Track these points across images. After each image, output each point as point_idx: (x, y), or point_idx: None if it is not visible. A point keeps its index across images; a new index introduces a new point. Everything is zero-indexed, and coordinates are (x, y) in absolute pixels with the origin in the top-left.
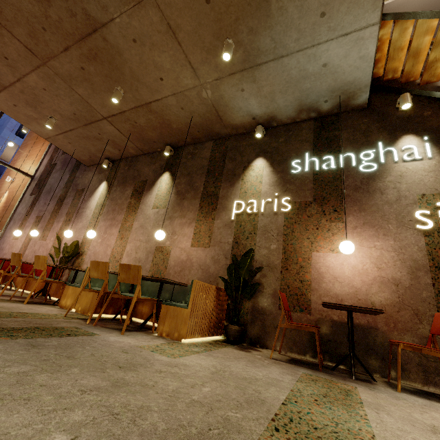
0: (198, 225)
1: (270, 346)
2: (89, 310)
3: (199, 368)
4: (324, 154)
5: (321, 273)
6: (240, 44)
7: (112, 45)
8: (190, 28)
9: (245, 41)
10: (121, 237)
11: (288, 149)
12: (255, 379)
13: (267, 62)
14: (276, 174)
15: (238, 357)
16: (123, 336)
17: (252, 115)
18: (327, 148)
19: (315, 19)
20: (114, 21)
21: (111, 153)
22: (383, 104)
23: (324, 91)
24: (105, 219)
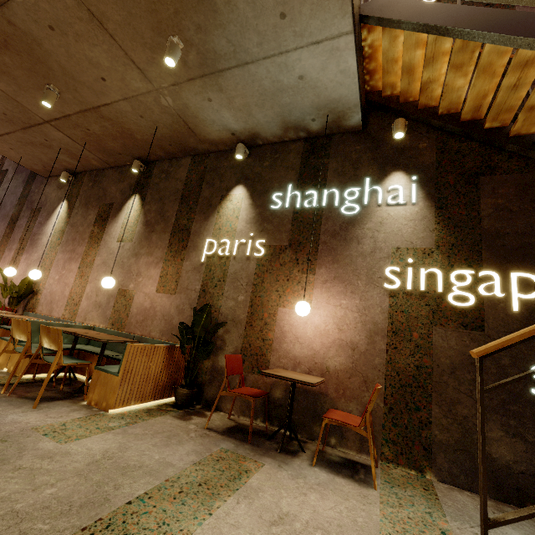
0: (165, 267)
1: (224, 408)
2: (21, 370)
3: (80, 457)
4: (308, 187)
5: (284, 332)
6: (191, 43)
7: (23, 31)
8: (119, 18)
9: (195, 40)
10: (81, 275)
11: (271, 177)
12: (139, 466)
13: (230, 68)
14: (255, 208)
15: (159, 432)
16: (32, 411)
17: (230, 130)
18: (313, 180)
19: (275, 21)
20: (15, 0)
21: (70, 164)
22: (381, 127)
23: (308, 108)
24: (64, 251)
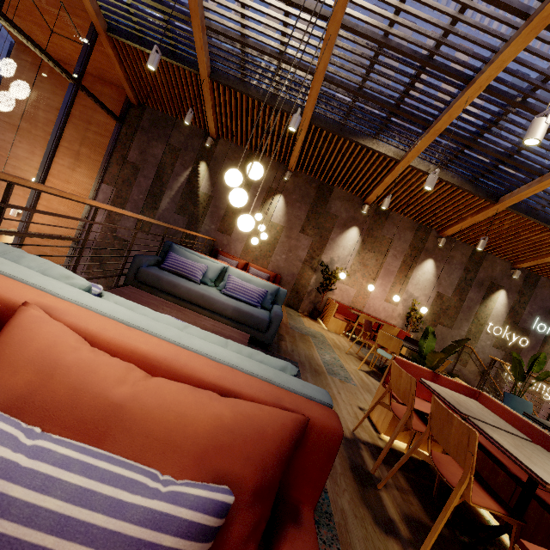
0: None
1: None
2: None
3: None
4: None
5: None
6: None
7: None
8: None
9: None
10: None
11: None
12: None
13: None
14: None
15: None
16: None
17: None
18: None
19: None
20: None
21: None
22: None
23: None
24: None
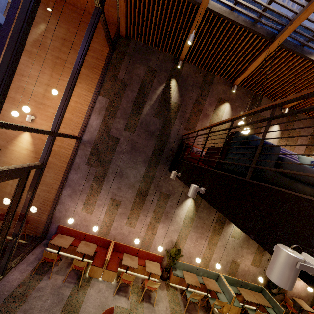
0: (255, 256)
1: None
2: None
3: None
4: None
5: None
6: None
7: None
8: None
9: None
10: (209, 248)
11: None
12: None
13: None
14: None
15: None
16: None
17: None
18: None
19: None
20: None
21: None
22: None
23: None
24: (195, 231)
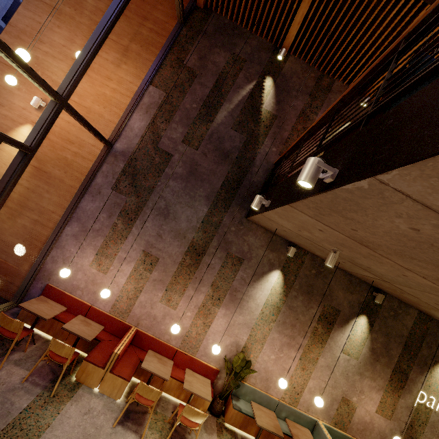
0: (385, 396)
1: None
2: None
3: None
4: None
5: None
6: None
7: None
8: None
9: None
10: (303, 367)
11: None
12: None
13: None
14: None
15: None
16: None
17: None
18: None
19: None
20: None
21: (309, 249)
22: None
23: None
24: (281, 332)
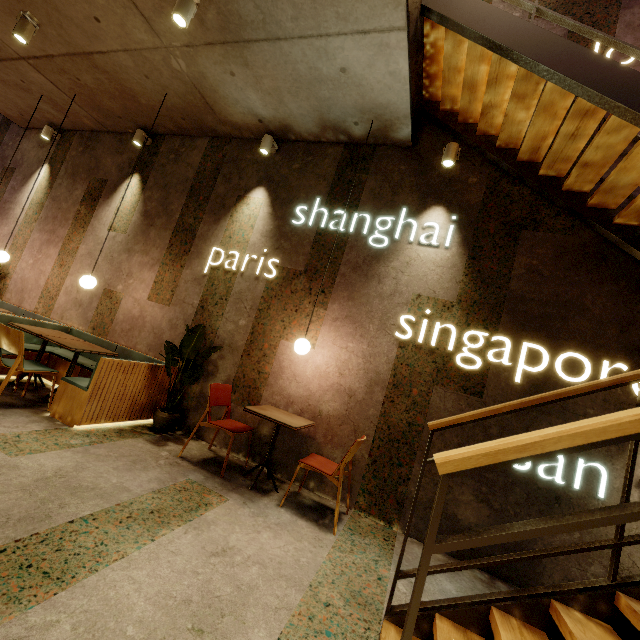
0: (162, 271)
1: (207, 438)
2: None
3: (29, 473)
4: (338, 206)
5: (282, 367)
6: None
7: None
8: None
9: None
10: (60, 264)
11: (299, 184)
12: (92, 488)
13: (258, 40)
14: (274, 220)
15: (125, 455)
16: None
17: (257, 116)
18: (345, 198)
19: None
20: None
21: (55, 117)
22: (433, 147)
23: (350, 108)
24: (41, 230)
